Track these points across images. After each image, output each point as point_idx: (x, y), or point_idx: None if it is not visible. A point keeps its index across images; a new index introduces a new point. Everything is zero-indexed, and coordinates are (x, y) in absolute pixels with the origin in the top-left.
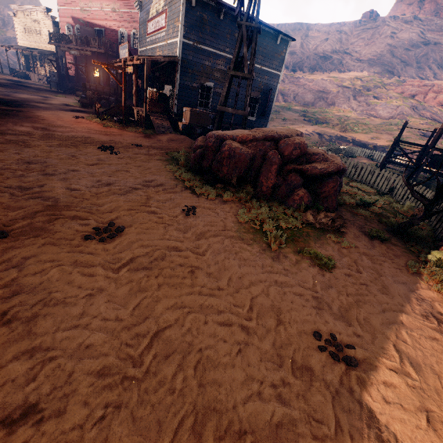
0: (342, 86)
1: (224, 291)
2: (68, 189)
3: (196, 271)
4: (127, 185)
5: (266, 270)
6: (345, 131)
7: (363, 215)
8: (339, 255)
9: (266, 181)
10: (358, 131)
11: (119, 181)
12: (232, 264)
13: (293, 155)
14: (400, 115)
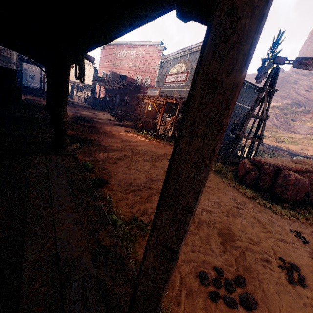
0: None
1: None
2: (204, 211)
3: None
4: (229, 205)
5: None
6: (280, 142)
7: None
8: None
9: None
10: (288, 143)
11: (219, 199)
12: None
13: None
14: None
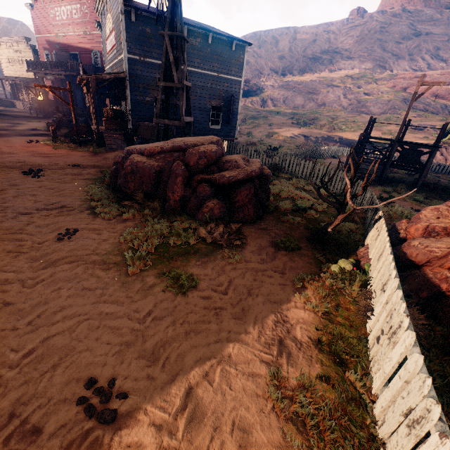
0: (332, 86)
1: (17, 331)
2: None
3: (4, 308)
4: (17, 211)
5: (100, 299)
6: (332, 130)
7: (290, 222)
8: (218, 273)
9: (172, 194)
10: (345, 130)
11: (12, 206)
12: (60, 295)
13: (200, 164)
14: (391, 110)
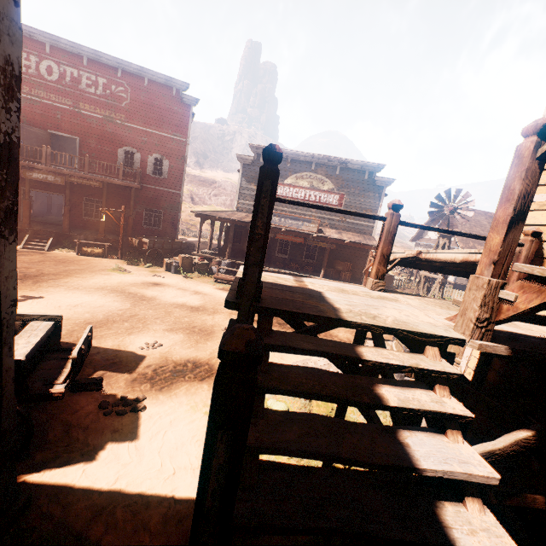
0: None
1: None
2: None
3: None
4: None
5: None
6: None
7: None
8: None
9: None
10: None
11: None
12: None
13: None
14: None
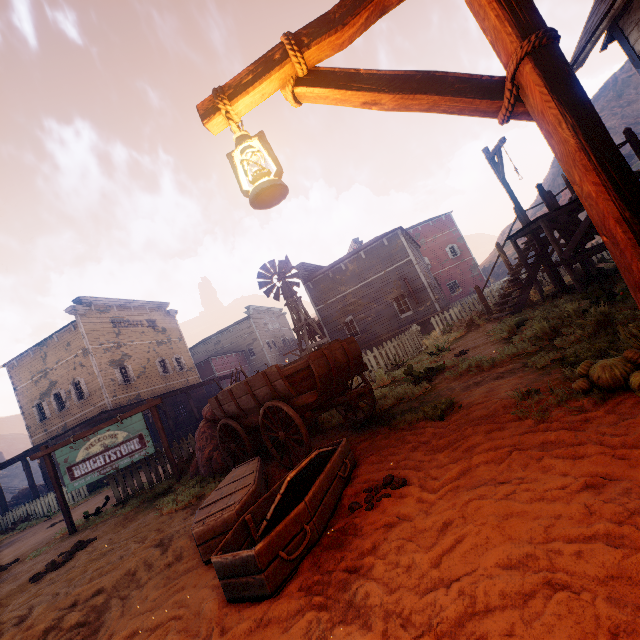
0: None
1: None
2: None
3: None
4: None
5: None
6: None
7: None
8: None
9: None
10: None
11: None
12: None
13: None
14: None
